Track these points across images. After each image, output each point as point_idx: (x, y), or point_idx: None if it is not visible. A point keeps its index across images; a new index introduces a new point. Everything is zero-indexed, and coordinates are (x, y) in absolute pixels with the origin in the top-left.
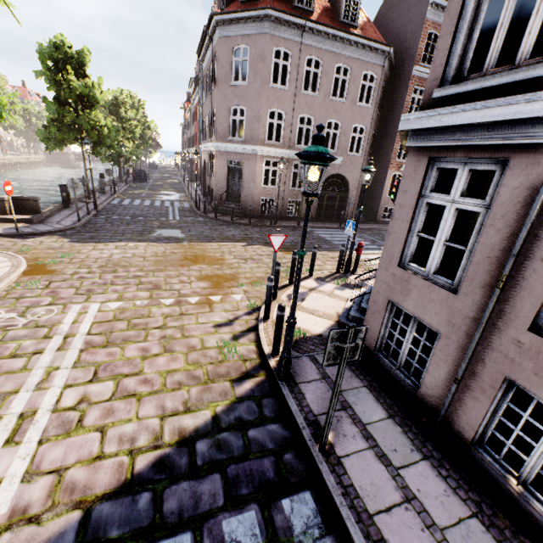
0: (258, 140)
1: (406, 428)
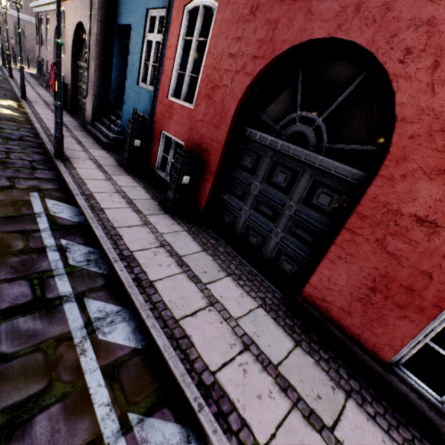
0: (33, 14)
1: (33, 77)
